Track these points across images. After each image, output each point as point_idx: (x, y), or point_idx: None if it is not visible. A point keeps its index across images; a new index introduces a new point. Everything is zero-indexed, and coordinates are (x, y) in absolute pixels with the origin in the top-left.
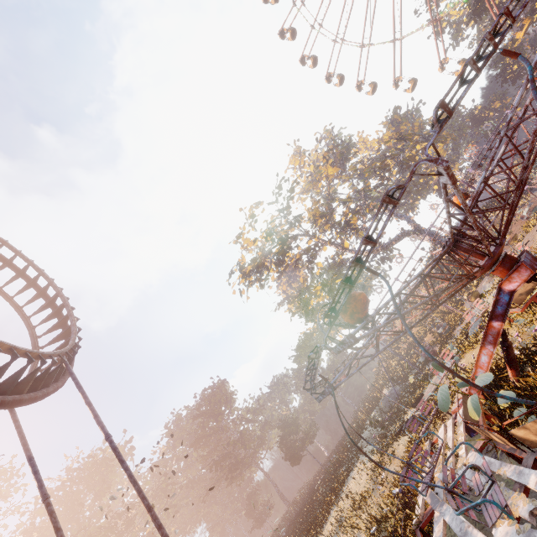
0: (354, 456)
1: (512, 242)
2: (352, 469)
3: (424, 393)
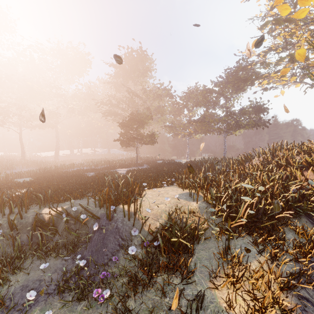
0: None
1: None
2: None
3: None
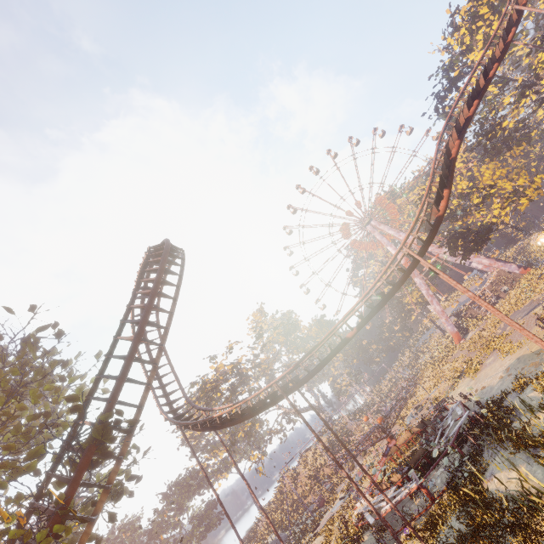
0: None
1: (374, 439)
2: None
3: (321, 523)
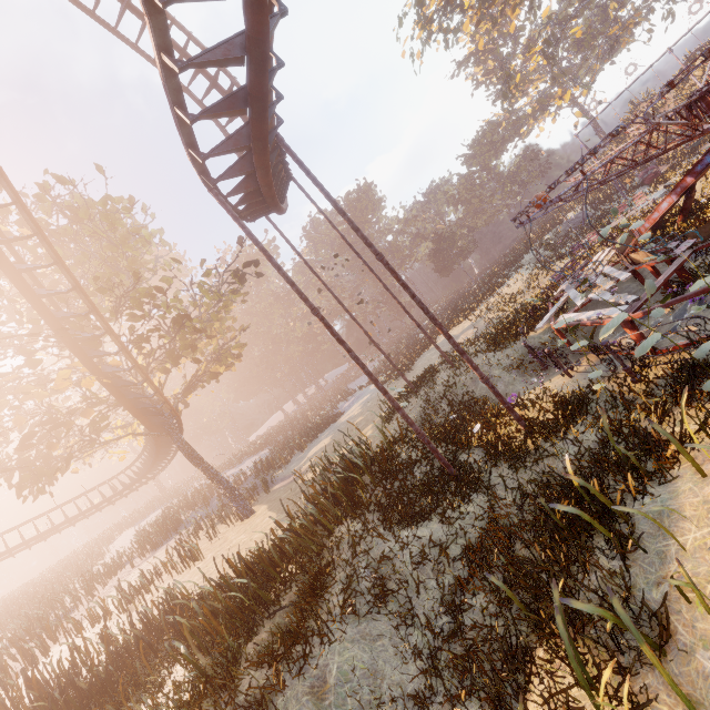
0: (513, 271)
1: None
2: (509, 280)
3: (613, 222)
